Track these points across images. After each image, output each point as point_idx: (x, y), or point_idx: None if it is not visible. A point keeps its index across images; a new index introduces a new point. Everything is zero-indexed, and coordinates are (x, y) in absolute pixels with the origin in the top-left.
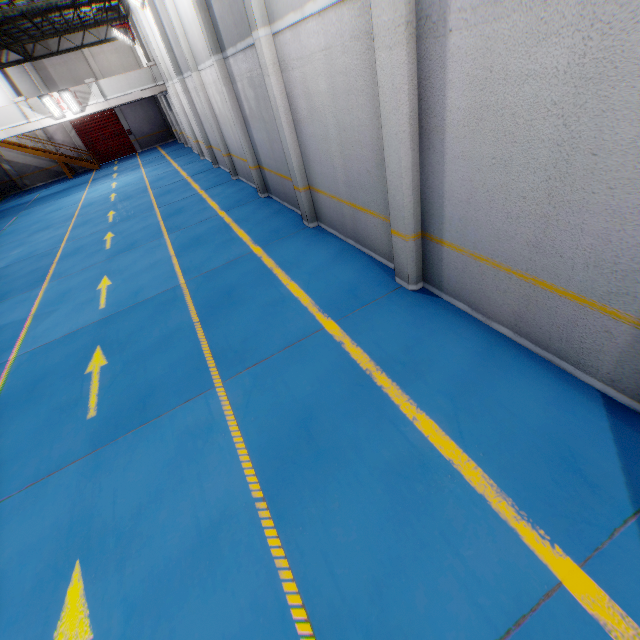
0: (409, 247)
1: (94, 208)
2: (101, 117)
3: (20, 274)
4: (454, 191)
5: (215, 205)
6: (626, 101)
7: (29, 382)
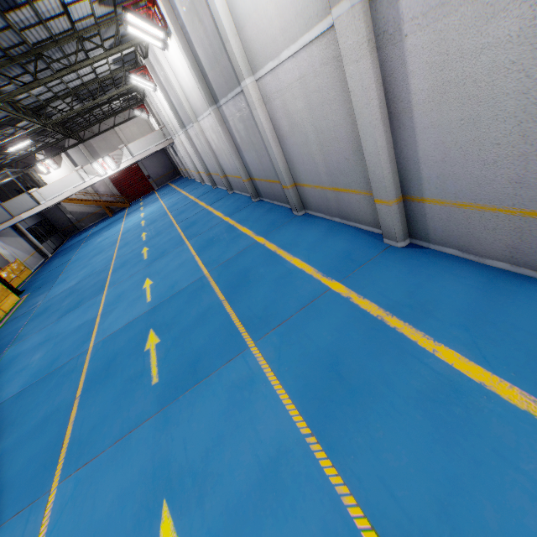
0: (393, 210)
1: (131, 233)
2: (129, 170)
3: (86, 287)
4: (428, 155)
5: (220, 214)
6: None
7: (104, 363)
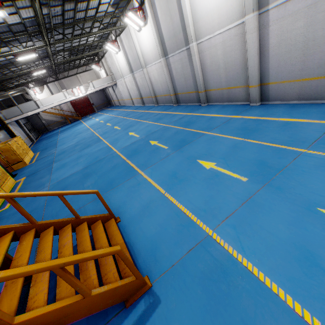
0: (257, 89)
1: (97, 125)
2: (82, 99)
3: (86, 142)
4: (273, 65)
5: (156, 111)
6: (318, 28)
7: (131, 151)
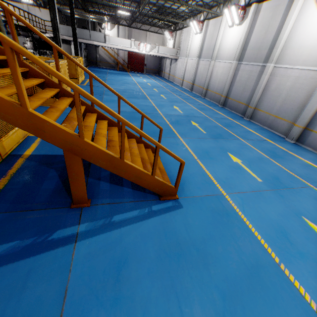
0: (299, 130)
1: (144, 85)
2: (139, 55)
3: (134, 93)
4: None
5: (201, 102)
6: None
7: (174, 120)
